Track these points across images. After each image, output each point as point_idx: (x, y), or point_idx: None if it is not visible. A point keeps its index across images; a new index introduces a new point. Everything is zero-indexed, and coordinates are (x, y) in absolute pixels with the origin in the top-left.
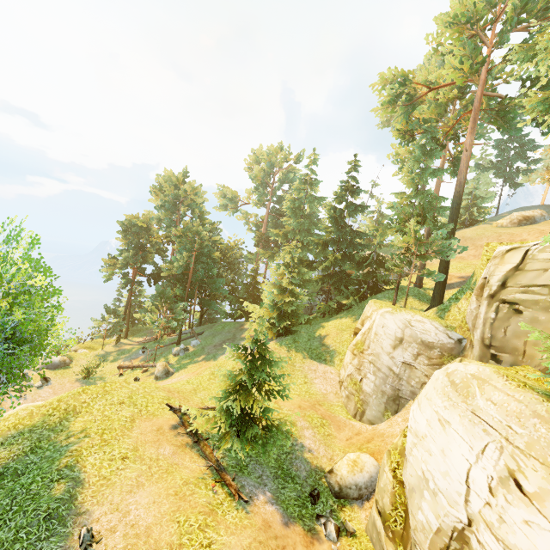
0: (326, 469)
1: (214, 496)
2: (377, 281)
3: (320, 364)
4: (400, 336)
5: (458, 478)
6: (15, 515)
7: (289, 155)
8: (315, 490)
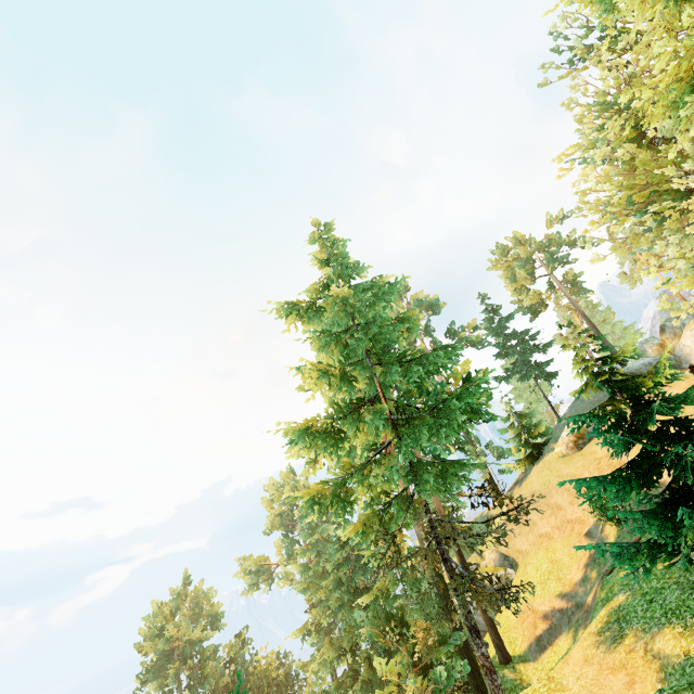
0: None
1: None
2: None
3: None
4: None
5: None
6: None
7: (297, 483)
8: None
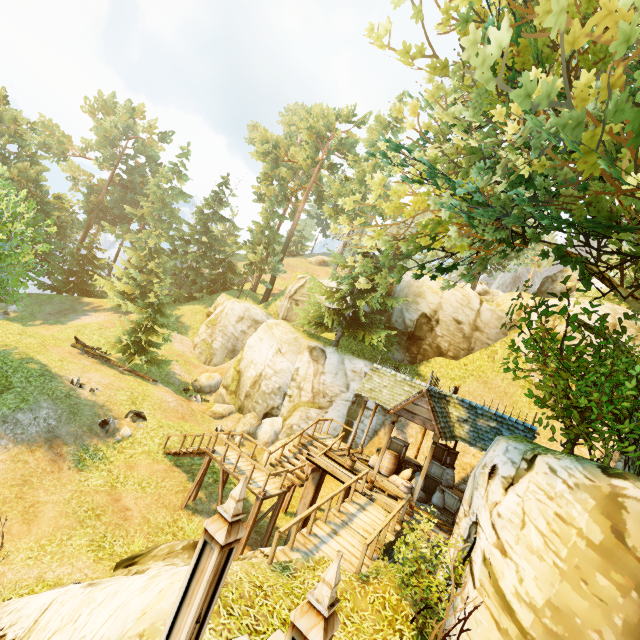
0: (190, 383)
1: (136, 379)
2: (225, 282)
3: (178, 334)
4: (242, 316)
5: (263, 356)
6: (15, 373)
7: (153, 128)
8: (188, 387)
